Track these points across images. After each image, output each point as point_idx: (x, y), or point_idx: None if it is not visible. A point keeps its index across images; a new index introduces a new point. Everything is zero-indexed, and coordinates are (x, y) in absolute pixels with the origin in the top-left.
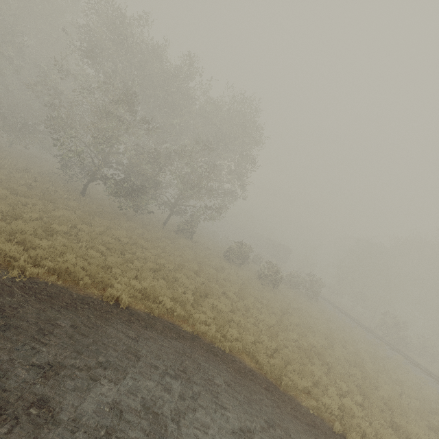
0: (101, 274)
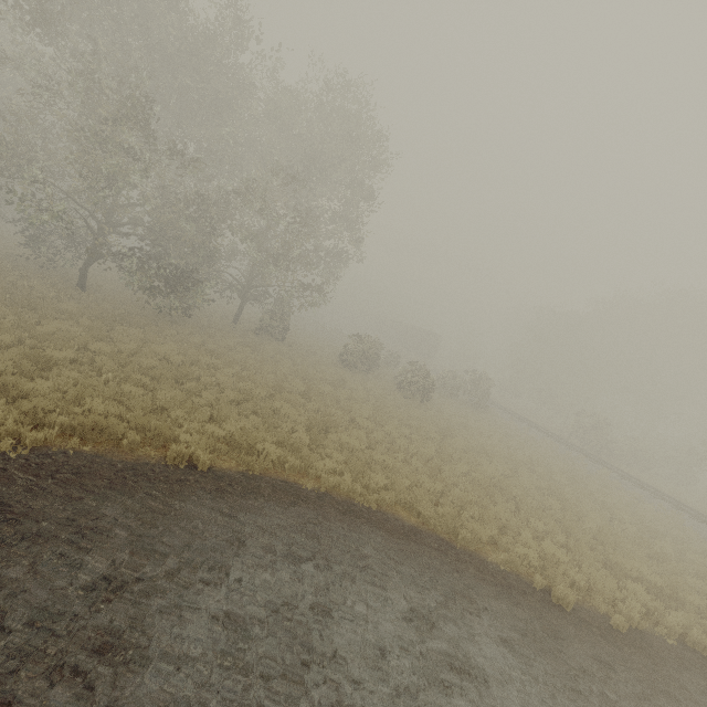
0: (153, 423)
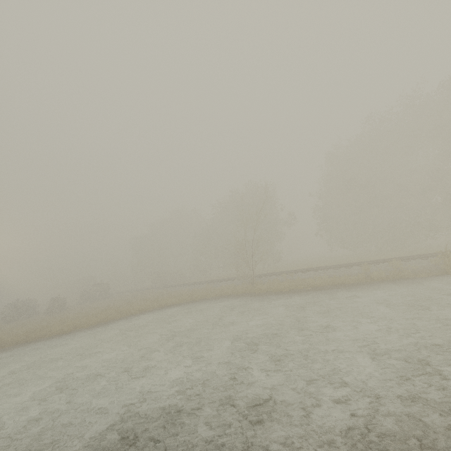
0: None
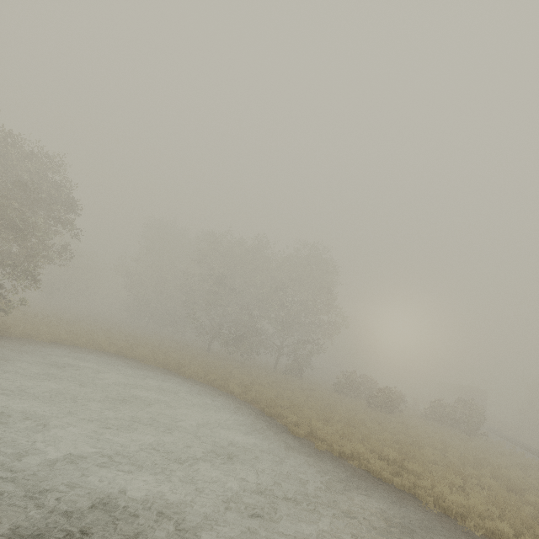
0: (184, 368)
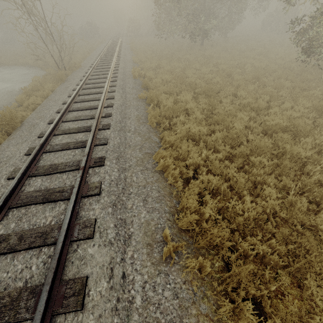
0: None
